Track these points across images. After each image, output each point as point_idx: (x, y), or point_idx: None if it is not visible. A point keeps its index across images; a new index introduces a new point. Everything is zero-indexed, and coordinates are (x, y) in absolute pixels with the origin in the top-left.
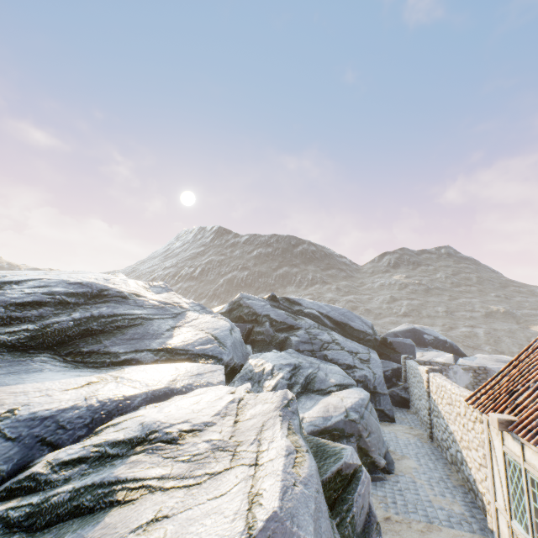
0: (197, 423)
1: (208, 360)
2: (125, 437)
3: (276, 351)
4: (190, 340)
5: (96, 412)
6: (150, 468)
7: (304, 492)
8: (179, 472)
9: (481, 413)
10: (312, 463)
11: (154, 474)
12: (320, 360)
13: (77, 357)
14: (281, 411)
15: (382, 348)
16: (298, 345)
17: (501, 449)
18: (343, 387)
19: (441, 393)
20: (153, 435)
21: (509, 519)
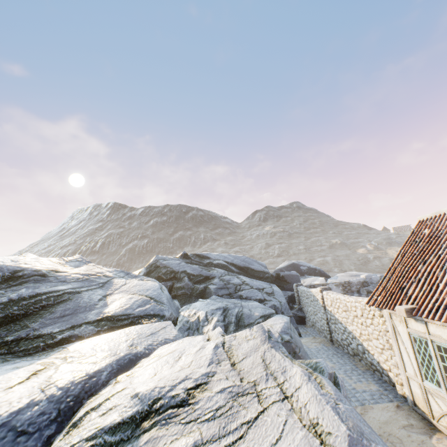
0: (197, 377)
1: (151, 319)
2: (124, 417)
3: (203, 300)
4: (126, 304)
5: (60, 402)
6: (175, 441)
7: (346, 407)
8: (211, 433)
9: (380, 310)
10: (327, 380)
11: (183, 446)
12: (240, 299)
13: (1, 349)
14: (269, 343)
15: (277, 282)
16: (217, 291)
17: (406, 331)
18: (267, 317)
19: (337, 304)
20: (157, 403)
21: (422, 382)
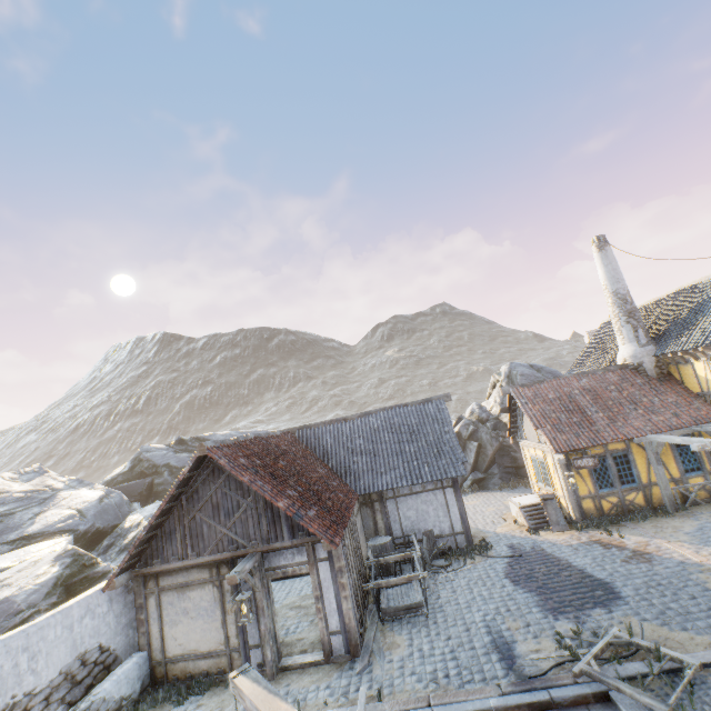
0: (1, 579)
1: (63, 534)
2: None
3: (159, 501)
4: (52, 521)
5: None
6: None
7: (32, 587)
8: None
9: None
10: (50, 577)
11: None
12: None
13: None
14: (55, 558)
15: None
16: None
17: None
18: None
19: None
20: None
21: None
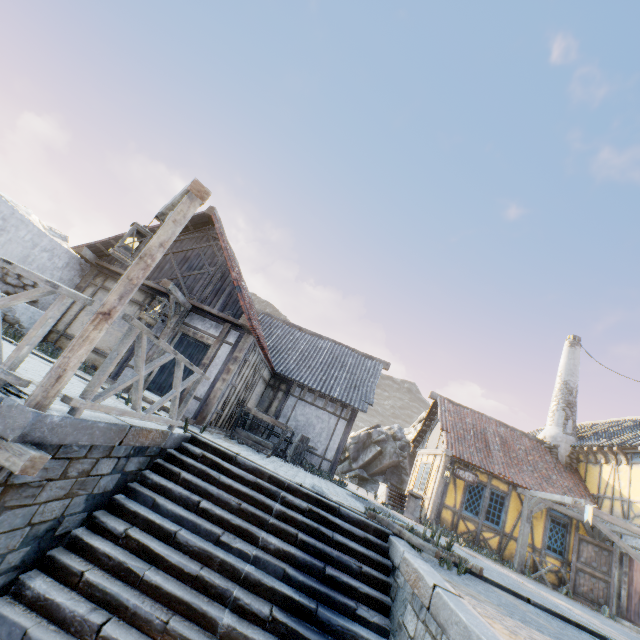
0: None
1: None
2: None
3: None
4: None
5: None
6: None
7: None
8: None
9: None
10: None
11: None
12: None
13: None
14: None
15: None
16: None
17: None
18: None
19: None
20: None
21: None
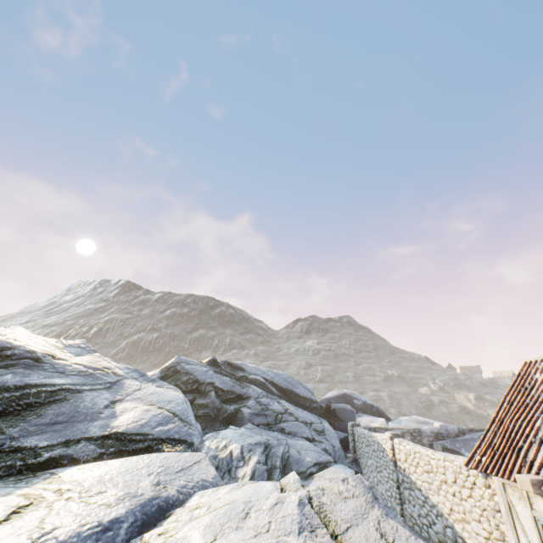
0: None
1: (175, 446)
2: None
3: (235, 428)
4: (142, 418)
5: None
6: None
7: None
8: None
9: (485, 476)
10: None
11: None
12: (285, 434)
13: None
14: (380, 507)
15: (326, 416)
16: (252, 417)
17: (530, 514)
18: (322, 465)
19: (415, 460)
20: None
21: None
